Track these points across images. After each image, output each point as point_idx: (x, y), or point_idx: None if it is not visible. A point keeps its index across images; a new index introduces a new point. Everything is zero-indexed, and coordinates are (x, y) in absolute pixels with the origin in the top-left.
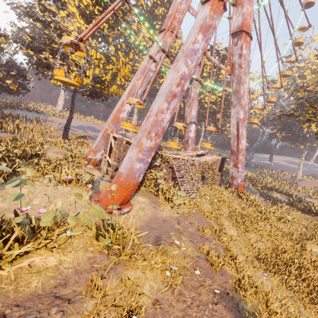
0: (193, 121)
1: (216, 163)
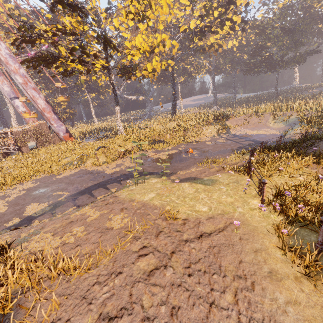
0: (13, 97)
1: (42, 127)
